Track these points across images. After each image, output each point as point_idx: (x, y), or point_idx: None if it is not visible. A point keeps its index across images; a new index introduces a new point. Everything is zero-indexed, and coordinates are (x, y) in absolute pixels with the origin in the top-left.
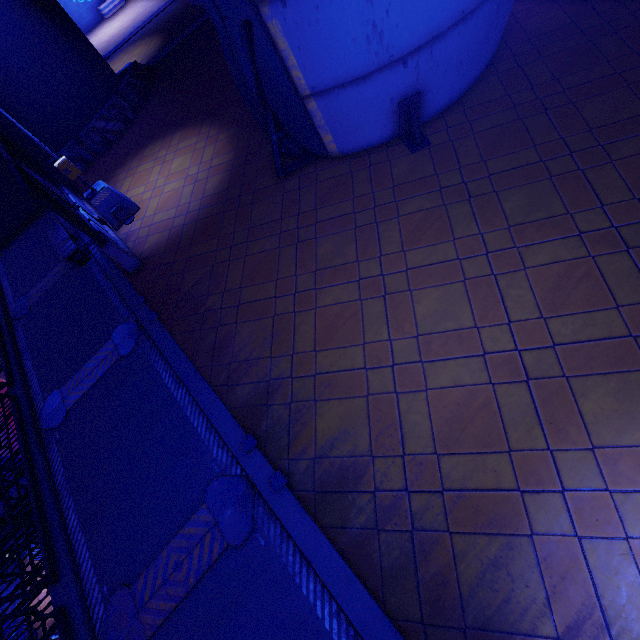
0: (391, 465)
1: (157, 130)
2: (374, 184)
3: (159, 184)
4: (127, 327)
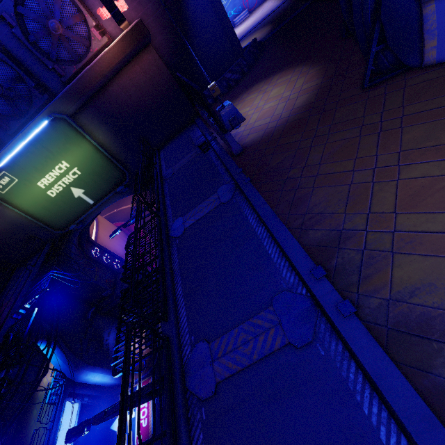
0: None
1: (262, 75)
2: None
3: (260, 105)
4: (227, 186)
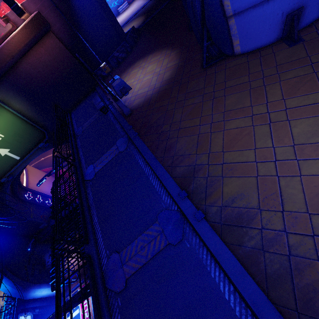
0: (273, 216)
1: (141, 55)
2: (263, 66)
3: (141, 77)
4: (123, 139)
